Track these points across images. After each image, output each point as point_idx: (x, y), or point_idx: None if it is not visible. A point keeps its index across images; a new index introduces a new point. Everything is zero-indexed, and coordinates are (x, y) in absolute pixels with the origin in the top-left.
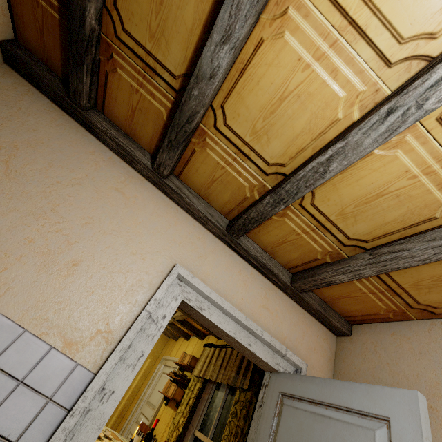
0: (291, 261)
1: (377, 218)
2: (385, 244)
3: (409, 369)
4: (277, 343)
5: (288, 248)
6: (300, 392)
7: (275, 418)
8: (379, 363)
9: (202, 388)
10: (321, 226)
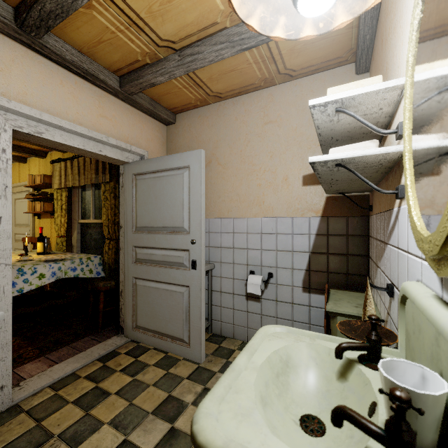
0: (114, 63)
1: (180, 20)
2: (188, 46)
3: (206, 137)
4: (123, 144)
5: (107, 50)
6: (145, 170)
7: (134, 189)
8: (192, 138)
9: (69, 195)
10: (134, 25)
